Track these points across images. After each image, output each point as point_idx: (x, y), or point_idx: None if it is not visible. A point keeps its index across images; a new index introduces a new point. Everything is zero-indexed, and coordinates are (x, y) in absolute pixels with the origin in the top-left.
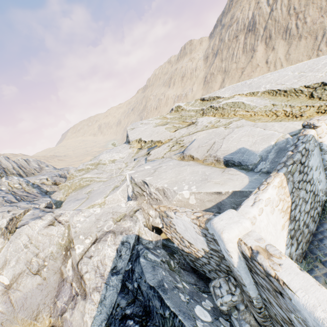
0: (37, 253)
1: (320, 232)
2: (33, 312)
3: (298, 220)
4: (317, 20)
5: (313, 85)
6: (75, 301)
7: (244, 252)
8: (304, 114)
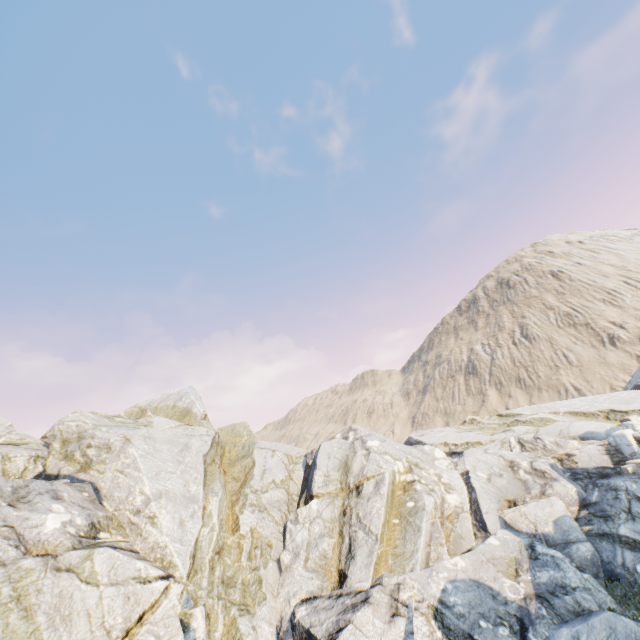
0: (491, 466)
1: None
2: (517, 496)
3: None
4: (551, 376)
5: (604, 410)
6: (549, 484)
7: (636, 436)
8: None
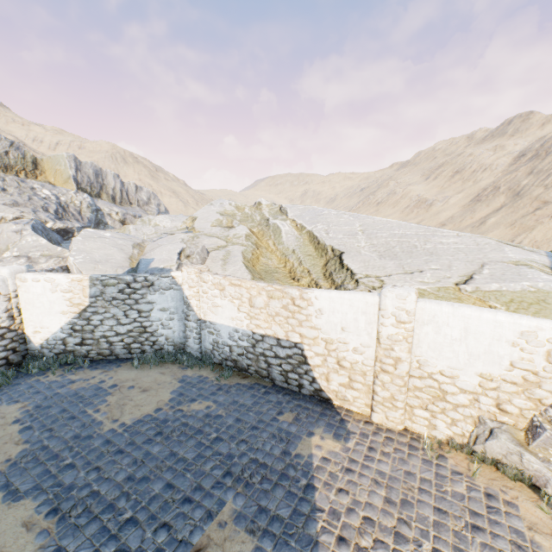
0: None
1: (122, 360)
2: None
3: (95, 326)
4: None
5: (337, 251)
6: None
7: None
8: (301, 280)
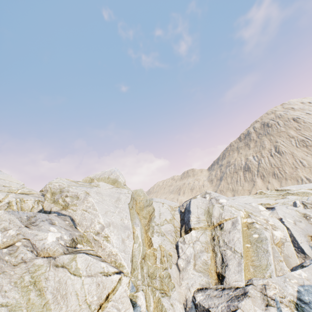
0: (293, 216)
1: None
2: None
3: None
4: (293, 172)
5: None
6: None
7: None
8: None
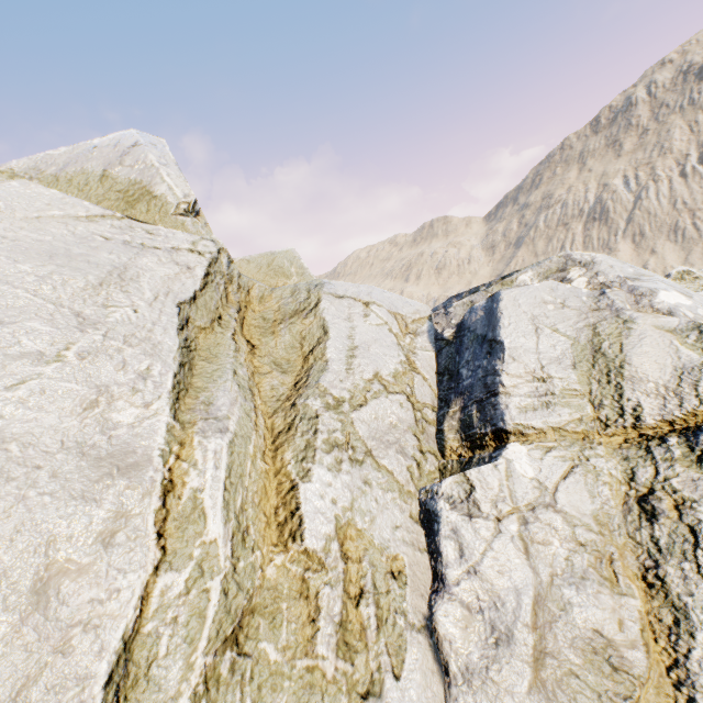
0: None
1: None
2: None
3: None
4: None
5: None
6: None
7: None
8: None
